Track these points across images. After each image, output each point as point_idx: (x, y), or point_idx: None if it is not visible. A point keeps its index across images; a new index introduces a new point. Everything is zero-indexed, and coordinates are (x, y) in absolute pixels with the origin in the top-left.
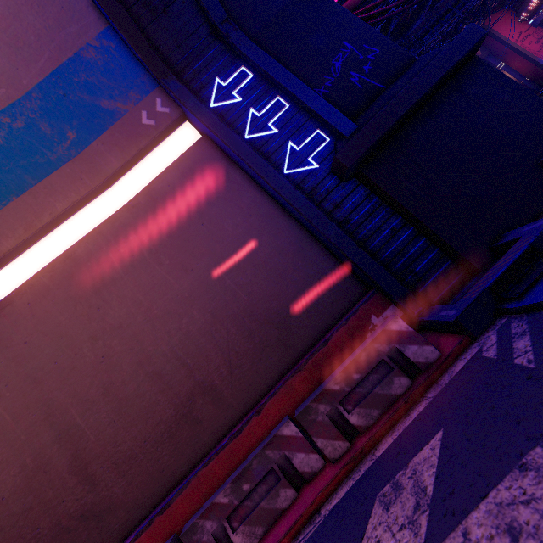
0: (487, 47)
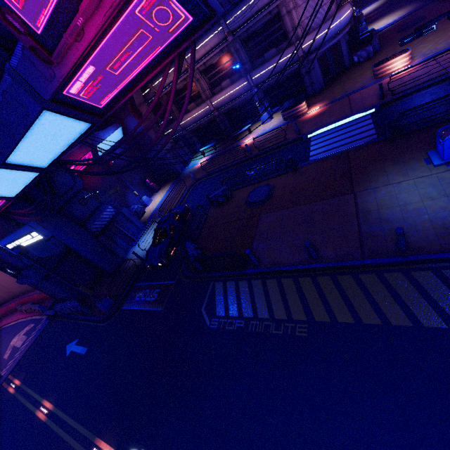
0: None
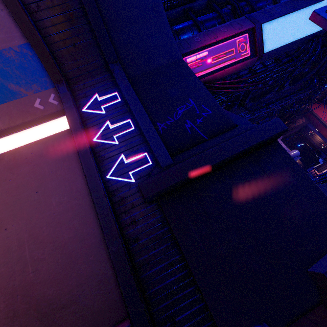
0: (309, 119)
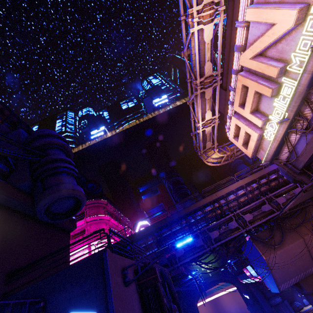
0: None
